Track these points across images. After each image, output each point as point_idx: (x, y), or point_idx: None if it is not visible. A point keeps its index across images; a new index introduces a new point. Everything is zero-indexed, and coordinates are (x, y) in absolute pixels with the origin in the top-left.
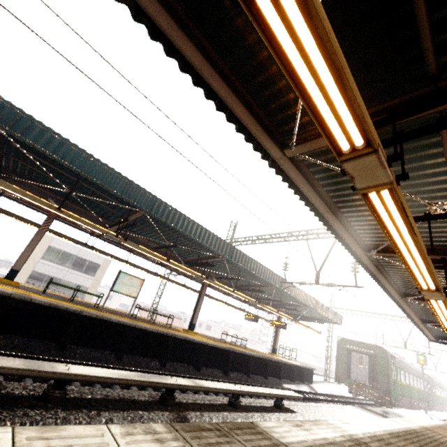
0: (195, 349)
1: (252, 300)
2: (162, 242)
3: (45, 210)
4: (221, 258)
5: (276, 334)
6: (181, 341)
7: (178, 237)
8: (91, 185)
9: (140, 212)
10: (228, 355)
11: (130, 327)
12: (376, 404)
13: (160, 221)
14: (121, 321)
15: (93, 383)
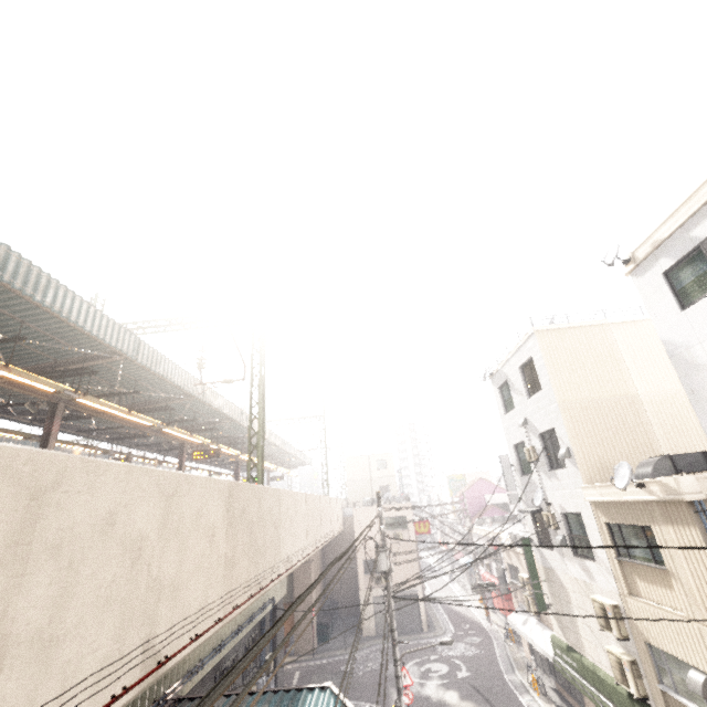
0: None
1: None
2: None
3: None
4: None
5: None
6: None
7: None
8: None
9: None
10: None
11: None
12: None
13: None
14: None
15: None
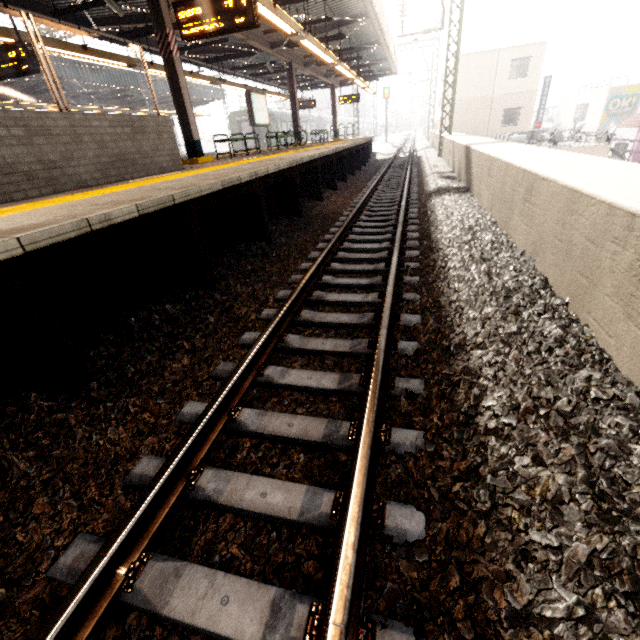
0: None
1: (126, 111)
2: None
3: None
4: (68, 79)
5: None
6: None
7: None
8: None
9: None
10: None
11: None
12: None
13: None
14: None
15: None
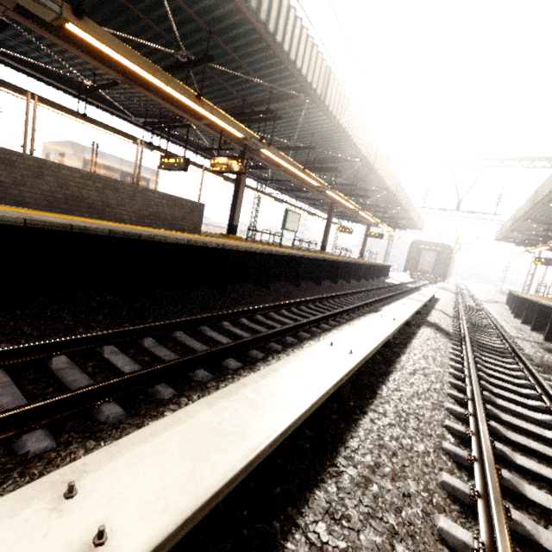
0: (354, 268)
1: (378, 222)
2: (334, 180)
3: (174, 137)
4: (384, 192)
5: (365, 242)
6: (356, 265)
7: (355, 175)
8: (320, 136)
9: (356, 162)
10: (369, 268)
11: (341, 262)
12: (431, 283)
13: (375, 171)
14: (341, 260)
15: (380, 302)
